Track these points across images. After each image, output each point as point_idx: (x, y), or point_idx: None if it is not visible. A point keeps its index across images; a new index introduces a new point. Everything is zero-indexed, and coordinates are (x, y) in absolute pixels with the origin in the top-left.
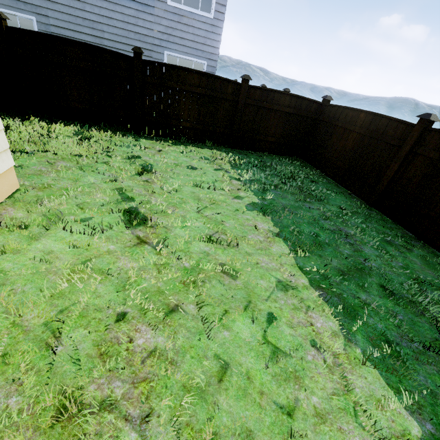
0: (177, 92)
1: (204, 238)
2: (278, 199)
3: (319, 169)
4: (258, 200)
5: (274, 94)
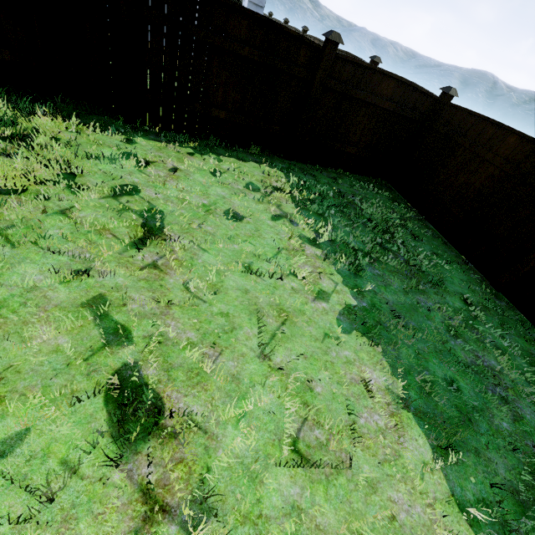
0: (207, 50)
1: (286, 453)
2: (380, 291)
3: (415, 206)
4: (353, 298)
5: (373, 75)
